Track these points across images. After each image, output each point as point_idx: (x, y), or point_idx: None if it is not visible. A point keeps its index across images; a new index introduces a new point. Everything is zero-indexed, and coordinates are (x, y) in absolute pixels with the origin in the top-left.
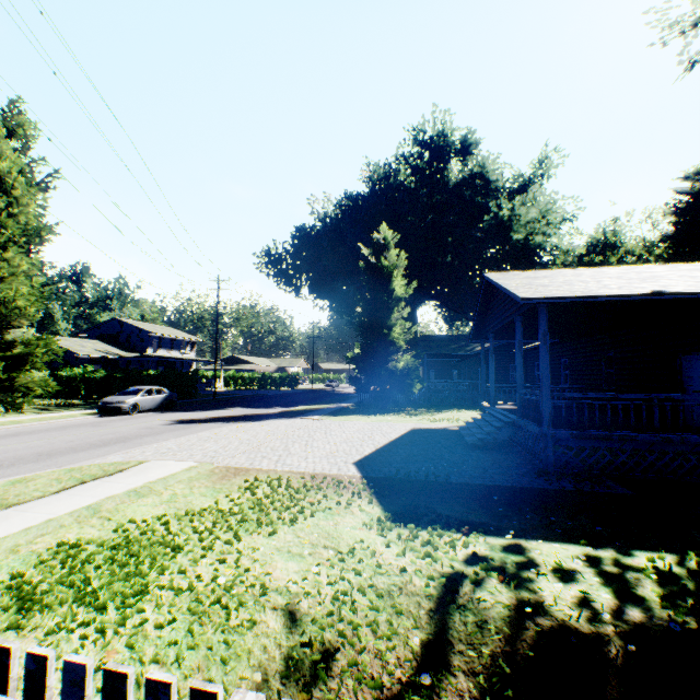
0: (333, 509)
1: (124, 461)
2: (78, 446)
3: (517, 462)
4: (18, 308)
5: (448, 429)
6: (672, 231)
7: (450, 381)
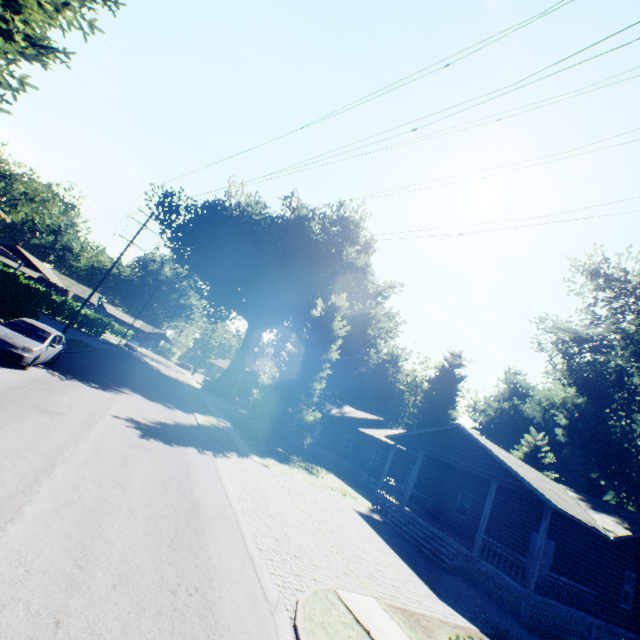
0: None
1: (316, 589)
2: (165, 512)
3: (491, 601)
4: None
5: (376, 518)
6: (433, 378)
7: None
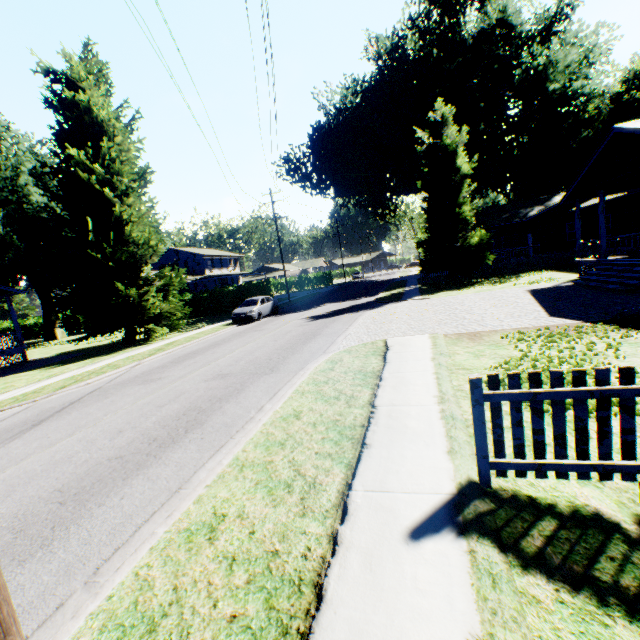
0: (623, 341)
1: (366, 342)
2: (292, 342)
3: None
4: (150, 247)
5: (562, 286)
6: None
7: (505, 250)
